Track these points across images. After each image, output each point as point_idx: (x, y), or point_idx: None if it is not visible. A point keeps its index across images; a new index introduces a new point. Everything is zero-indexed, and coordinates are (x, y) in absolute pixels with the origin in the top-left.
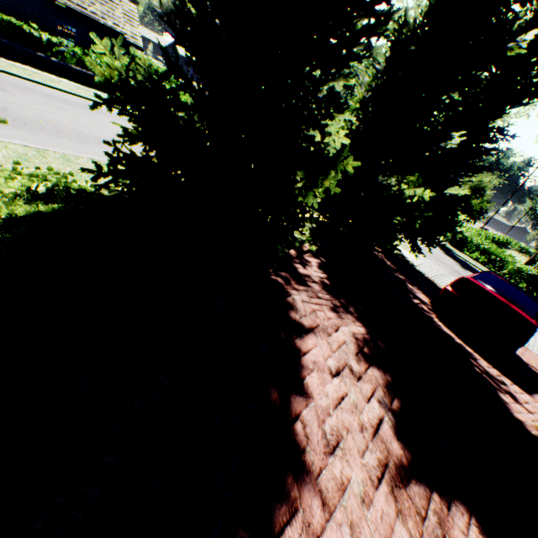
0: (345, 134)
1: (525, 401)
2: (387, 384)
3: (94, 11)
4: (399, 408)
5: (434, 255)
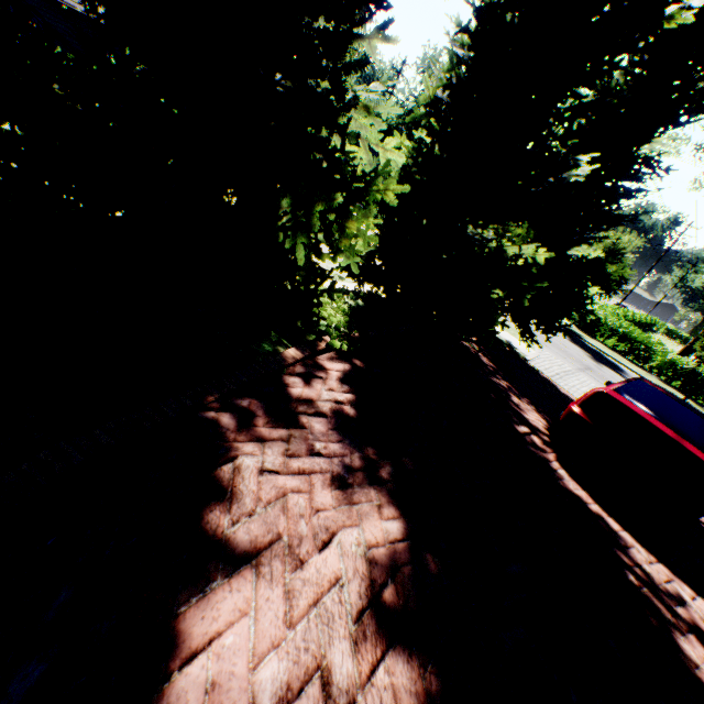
0: (411, 159)
1: None
2: None
3: None
4: None
5: (555, 343)
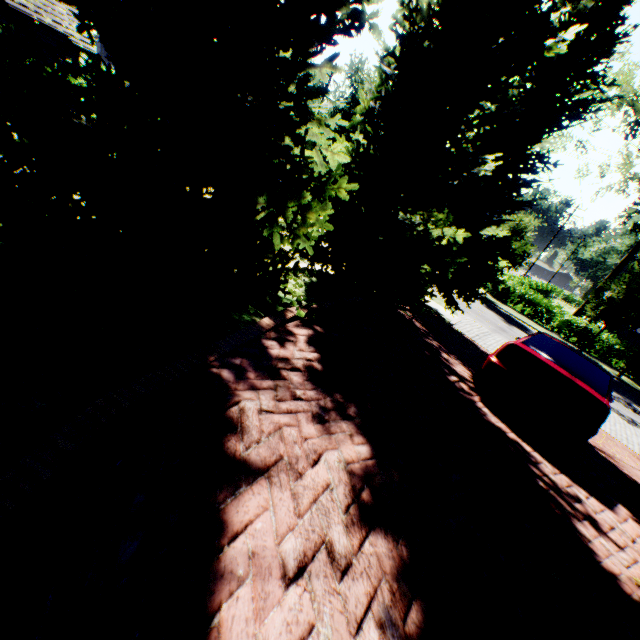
0: (351, 158)
1: (610, 525)
2: (399, 569)
3: (24, 3)
4: (421, 629)
5: (474, 309)
